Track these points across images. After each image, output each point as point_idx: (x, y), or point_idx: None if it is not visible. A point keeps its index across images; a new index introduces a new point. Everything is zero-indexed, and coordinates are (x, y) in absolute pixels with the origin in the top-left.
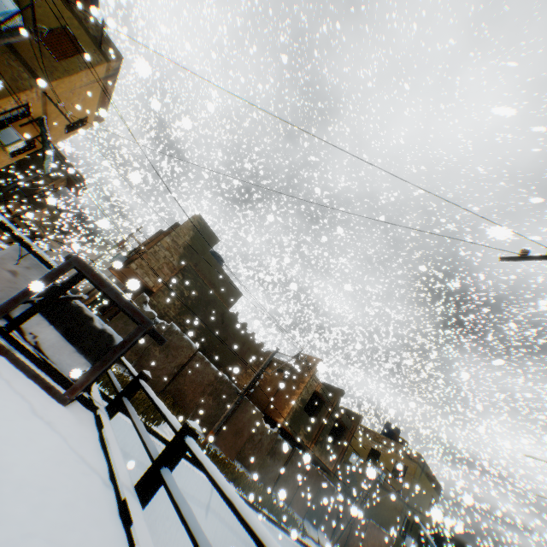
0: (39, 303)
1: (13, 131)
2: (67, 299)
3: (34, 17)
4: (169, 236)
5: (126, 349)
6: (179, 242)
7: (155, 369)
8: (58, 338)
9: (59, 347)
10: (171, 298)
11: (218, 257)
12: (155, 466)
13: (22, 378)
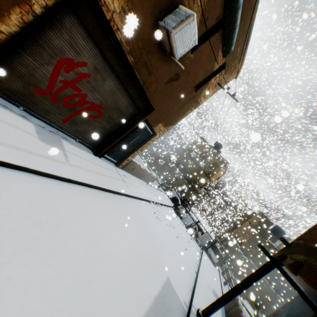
0: (210, 245)
1: (202, 188)
2: (215, 245)
3: (208, 173)
4: (248, 220)
5: (225, 259)
6: (252, 223)
7: (243, 277)
8: (213, 253)
9: (213, 255)
10: (250, 247)
11: (279, 229)
12: (226, 280)
13: (209, 258)
